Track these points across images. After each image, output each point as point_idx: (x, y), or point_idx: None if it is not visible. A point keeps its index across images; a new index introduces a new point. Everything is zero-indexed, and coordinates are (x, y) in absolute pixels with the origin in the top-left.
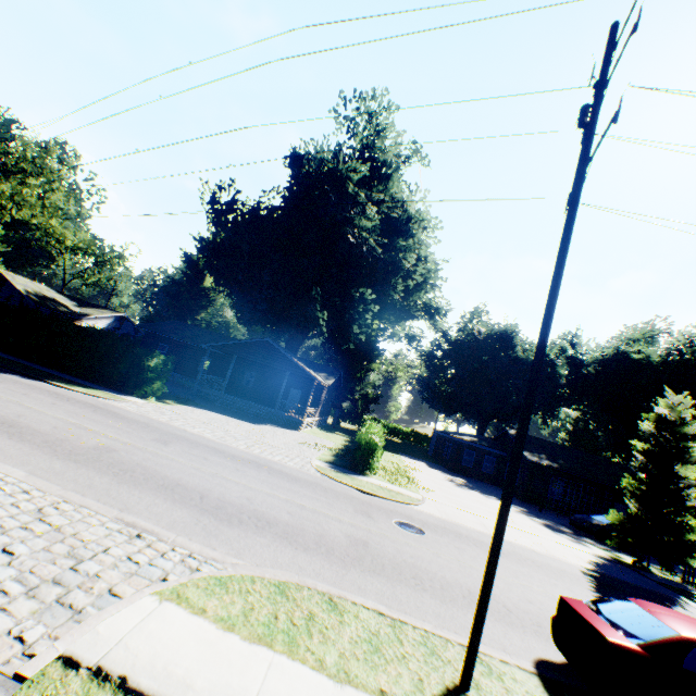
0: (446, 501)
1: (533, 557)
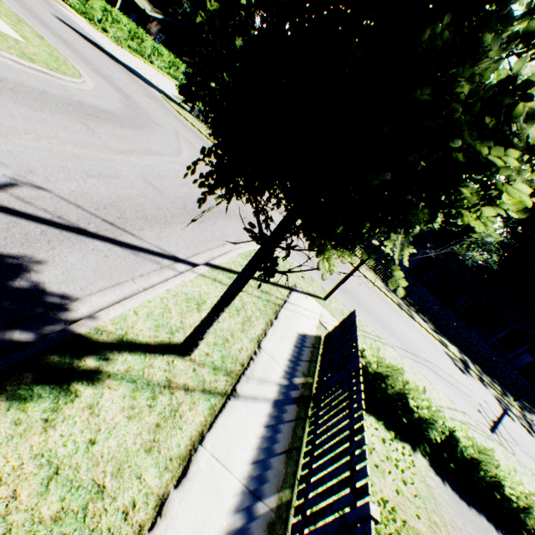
0: (112, 44)
1: (74, 25)
